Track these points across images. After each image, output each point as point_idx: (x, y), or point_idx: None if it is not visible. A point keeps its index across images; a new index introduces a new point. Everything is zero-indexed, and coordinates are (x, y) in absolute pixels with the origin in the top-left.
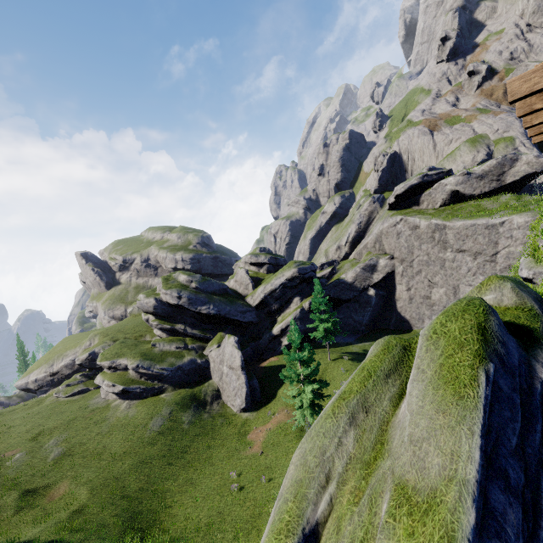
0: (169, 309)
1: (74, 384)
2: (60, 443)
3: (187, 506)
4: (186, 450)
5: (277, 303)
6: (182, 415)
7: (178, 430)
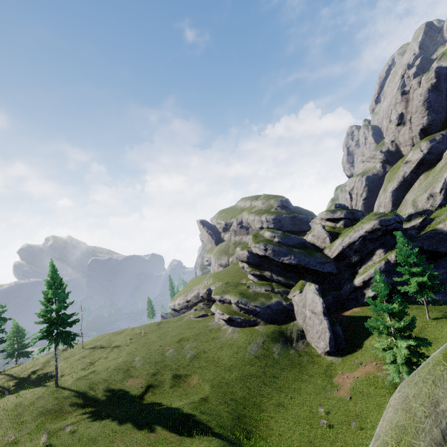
0: (258, 259)
1: (199, 310)
2: (192, 348)
3: (280, 425)
4: (277, 376)
5: (356, 255)
6: (273, 346)
7: (270, 358)
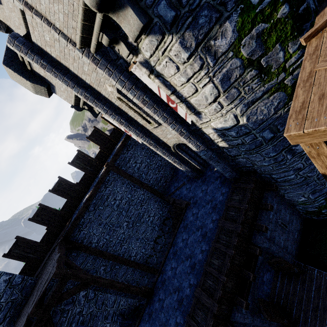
0: None
1: None
2: None
3: None
4: None
5: None
6: None
7: None
